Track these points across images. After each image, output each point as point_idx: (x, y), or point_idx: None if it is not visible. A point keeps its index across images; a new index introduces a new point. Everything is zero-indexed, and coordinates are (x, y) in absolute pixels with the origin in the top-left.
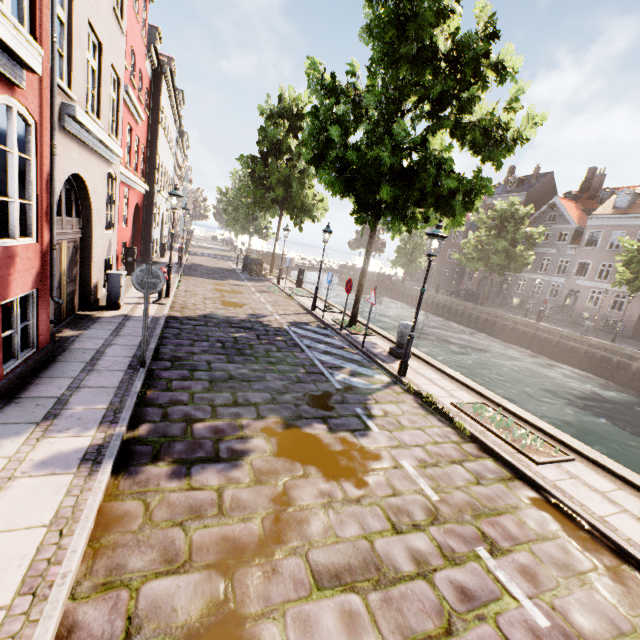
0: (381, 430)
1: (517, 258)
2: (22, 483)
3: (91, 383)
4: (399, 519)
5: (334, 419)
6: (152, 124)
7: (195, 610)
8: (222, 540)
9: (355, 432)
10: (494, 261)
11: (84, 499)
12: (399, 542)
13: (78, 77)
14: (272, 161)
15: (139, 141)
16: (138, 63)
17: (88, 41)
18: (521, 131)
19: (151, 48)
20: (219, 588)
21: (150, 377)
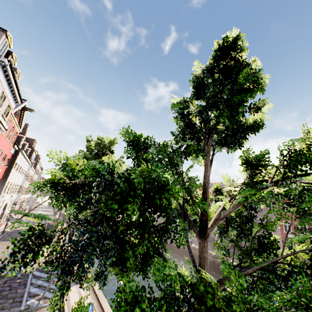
0: None
1: None
2: None
3: None
4: None
5: None
6: (8, 169)
7: None
8: None
9: None
10: None
11: None
12: None
13: None
14: None
15: None
16: (4, 152)
17: None
18: None
19: (15, 146)
20: None
21: None
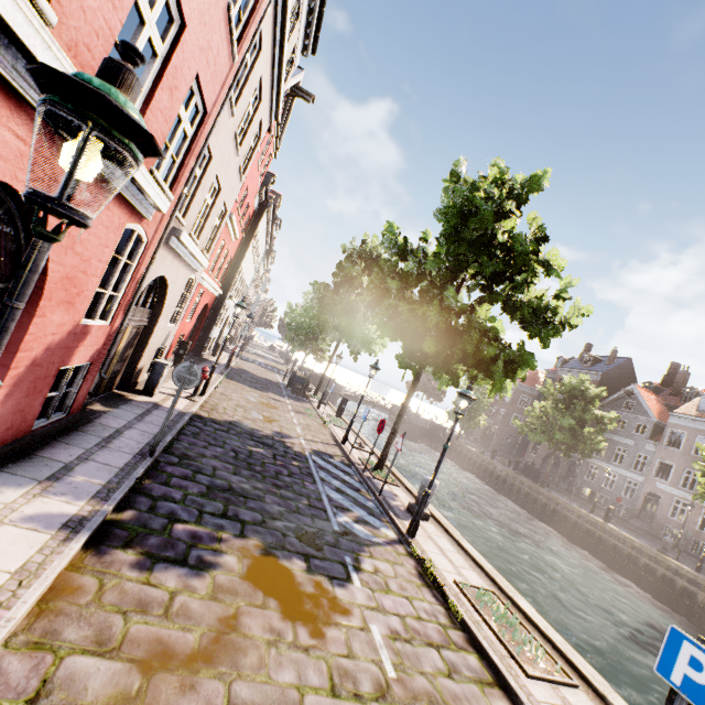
0: (363, 586)
1: (585, 440)
2: (7, 529)
3: (100, 458)
4: (342, 682)
5: (317, 560)
6: (244, 242)
7: (104, 696)
8: (156, 641)
9: (334, 579)
10: (558, 437)
11: (51, 560)
12: None
13: (193, 210)
14: (342, 292)
15: (228, 254)
16: (248, 198)
17: (211, 186)
18: (568, 318)
19: (263, 188)
20: (134, 684)
21: (154, 467)
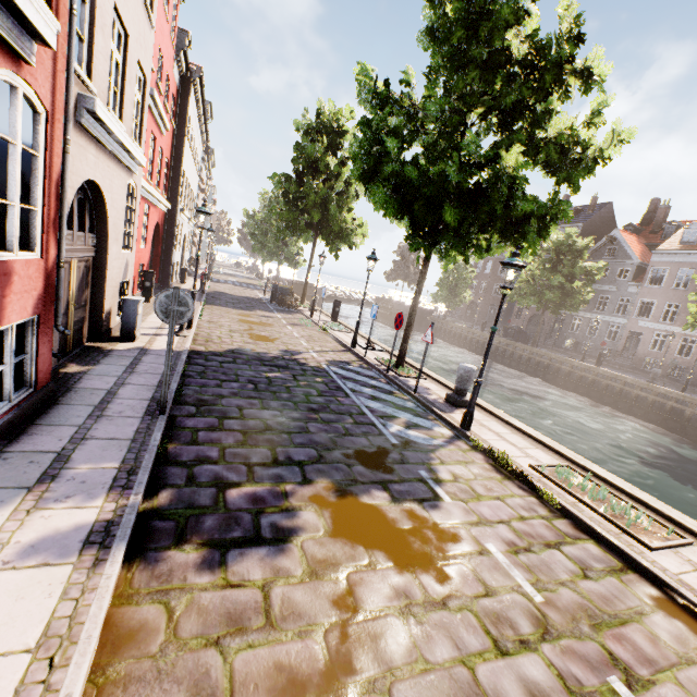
0: (454, 500)
1: (574, 295)
2: (2, 579)
3: (100, 433)
4: (500, 632)
5: (396, 484)
6: (177, 136)
7: None
8: (274, 669)
9: (423, 502)
10: (549, 298)
11: (86, 605)
12: (508, 669)
13: (99, 67)
14: (308, 181)
15: (163, 153)
16: (165, 67)
17: (113, 29)
18: (603, 149)
19: (180, 52)
20: None
21: (171, 426)
